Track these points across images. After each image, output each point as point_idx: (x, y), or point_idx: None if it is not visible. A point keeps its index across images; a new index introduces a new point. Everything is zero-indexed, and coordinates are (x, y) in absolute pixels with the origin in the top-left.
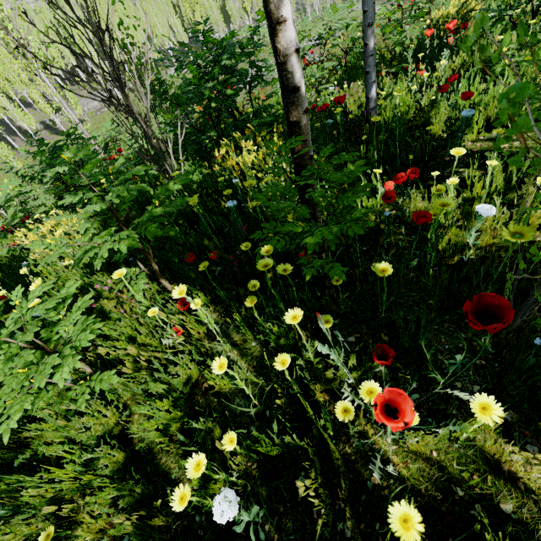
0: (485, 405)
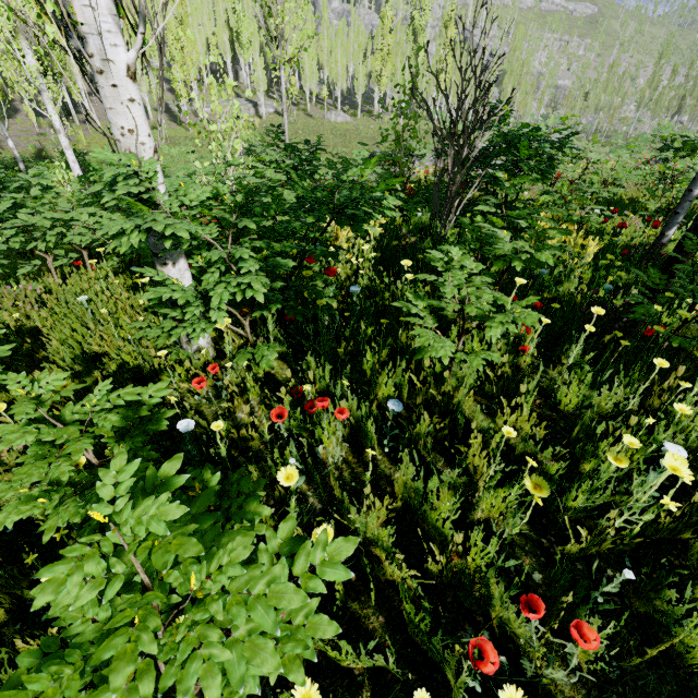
0: None
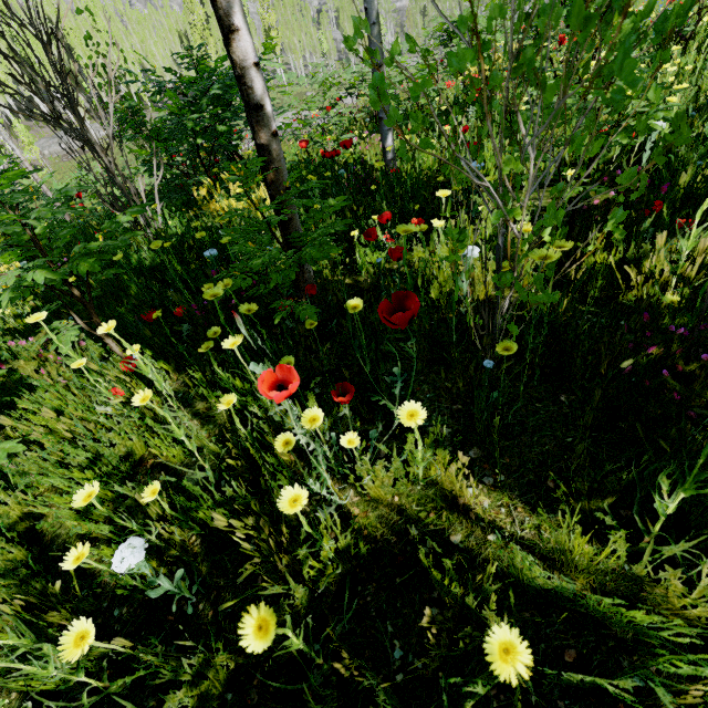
0: (414, 413)
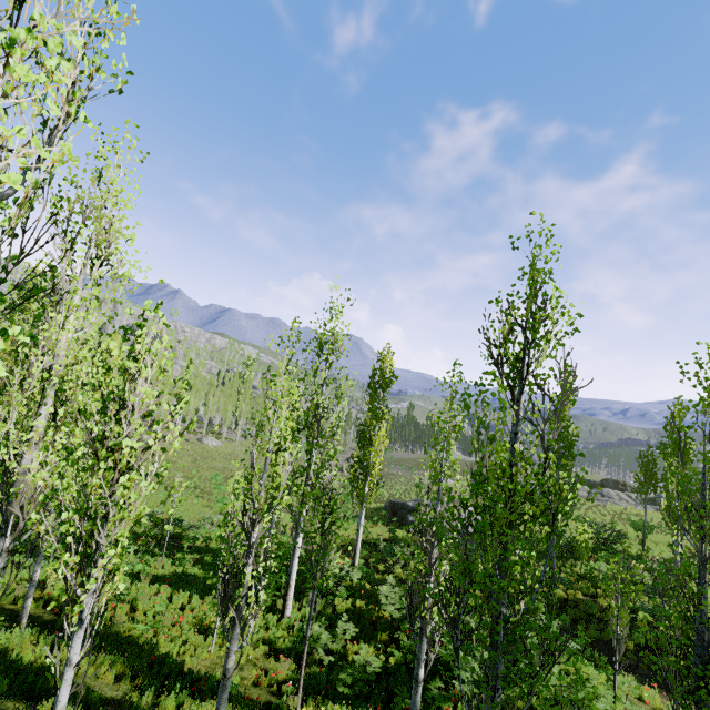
0: None
